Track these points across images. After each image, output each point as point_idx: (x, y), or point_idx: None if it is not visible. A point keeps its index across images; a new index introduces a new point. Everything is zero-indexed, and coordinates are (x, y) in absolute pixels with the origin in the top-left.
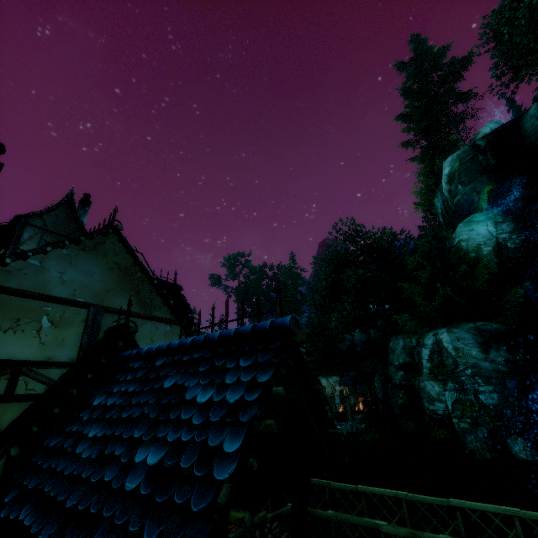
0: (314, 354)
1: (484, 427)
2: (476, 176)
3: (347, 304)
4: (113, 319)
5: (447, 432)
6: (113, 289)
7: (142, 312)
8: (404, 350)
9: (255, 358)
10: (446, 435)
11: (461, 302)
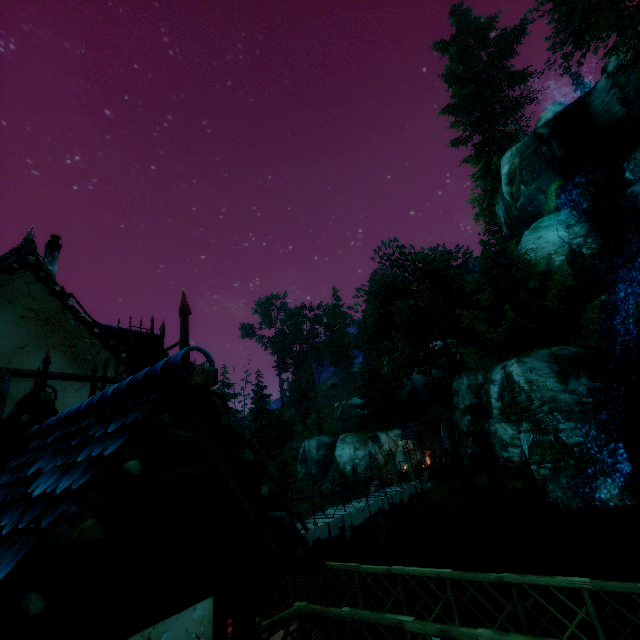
0: (370, 406)
1: (568, 471)
2: (540, 171)
3: (398, 342)
4: (30, 385)
5: (525, 482)
6: (28, 345)
7: (79, 372)
8: (470, 390)
9: (127, 418)
10: (525, 485)
11: (531, 325)
